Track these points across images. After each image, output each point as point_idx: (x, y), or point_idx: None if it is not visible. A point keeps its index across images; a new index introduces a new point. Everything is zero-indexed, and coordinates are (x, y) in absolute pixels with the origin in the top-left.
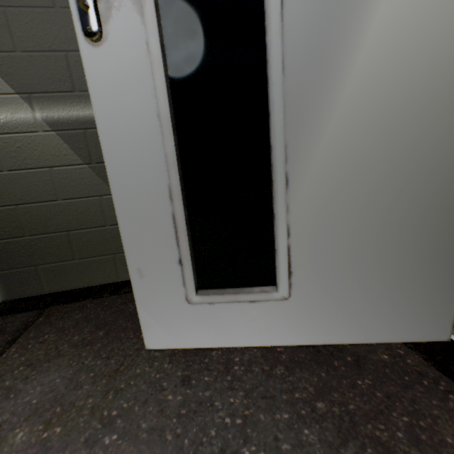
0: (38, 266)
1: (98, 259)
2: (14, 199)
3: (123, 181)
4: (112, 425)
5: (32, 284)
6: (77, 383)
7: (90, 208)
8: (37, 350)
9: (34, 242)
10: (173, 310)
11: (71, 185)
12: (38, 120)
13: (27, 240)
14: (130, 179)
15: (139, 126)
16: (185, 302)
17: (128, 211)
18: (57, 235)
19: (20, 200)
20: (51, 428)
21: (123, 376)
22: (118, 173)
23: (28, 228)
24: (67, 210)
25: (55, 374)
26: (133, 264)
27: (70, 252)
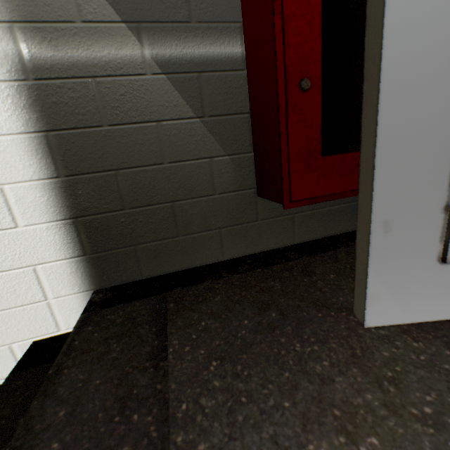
0: (137, 246)
1: (203, 235)
2: (114, 163)
3: (400, 93)
4: (447, 427)
5: (129, 267)
6: (319, 375)
7: (198, 173)
8: (210, 340)
9: (134, 216)
10: (415, 274)
11: (179, 144)
12: (146, 60)
13: (126, 214)
14: (410, 90)
15: (448, 4)
16: (434, 263)
17: (394, 138)
18: (160, 207)
19: (121, 164)
20: (360, 440)
21: (374, 361)
22: (395, 81)
23: (128, 199)
24: (172, 176)
25: (272, 366)
26: (379, 215)
27: (173, 228)
